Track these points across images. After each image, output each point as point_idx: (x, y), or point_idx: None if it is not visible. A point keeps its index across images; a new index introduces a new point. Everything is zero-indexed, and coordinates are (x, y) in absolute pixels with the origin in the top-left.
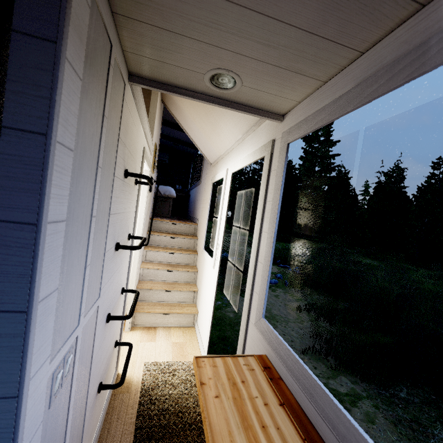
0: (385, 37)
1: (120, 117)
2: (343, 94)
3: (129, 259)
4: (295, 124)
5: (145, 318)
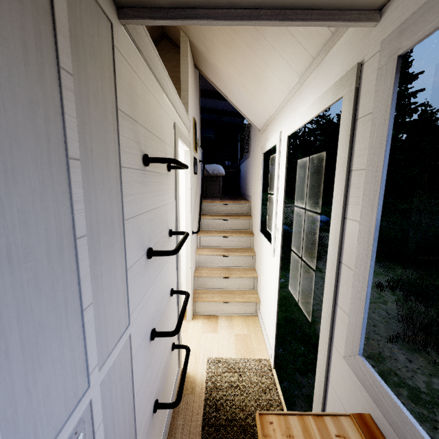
0: None
1: (112, 77)
2: None
3: (175, 255)
4: (418, 8)
5: (205, 306)
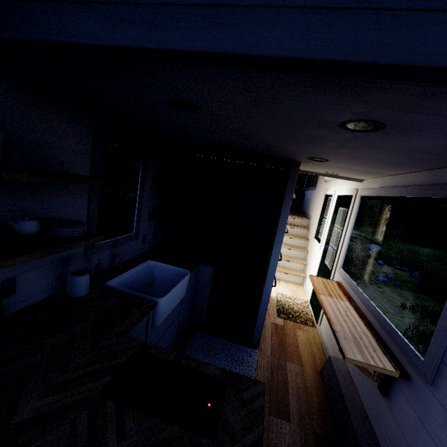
0: (387, 176)
1: None
2: (376, 188)
3: None
4: (364, 188)
5: None
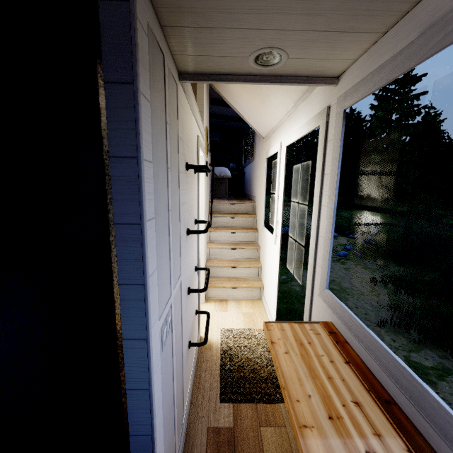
0: None
1: (176, 117)
2: (405, 47)
3: (197, 241)
4: (351, 87)
5: (216, 291)
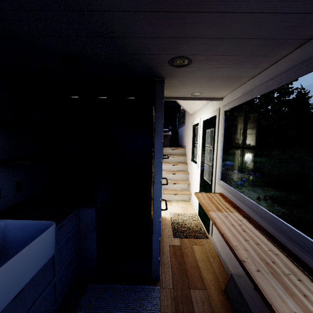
0: (247, 82)
1: None
2: (238, 97)
3: None
4: (226, 104)
5: (165, 196)
